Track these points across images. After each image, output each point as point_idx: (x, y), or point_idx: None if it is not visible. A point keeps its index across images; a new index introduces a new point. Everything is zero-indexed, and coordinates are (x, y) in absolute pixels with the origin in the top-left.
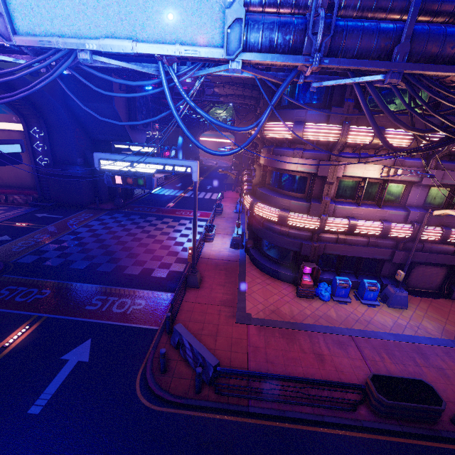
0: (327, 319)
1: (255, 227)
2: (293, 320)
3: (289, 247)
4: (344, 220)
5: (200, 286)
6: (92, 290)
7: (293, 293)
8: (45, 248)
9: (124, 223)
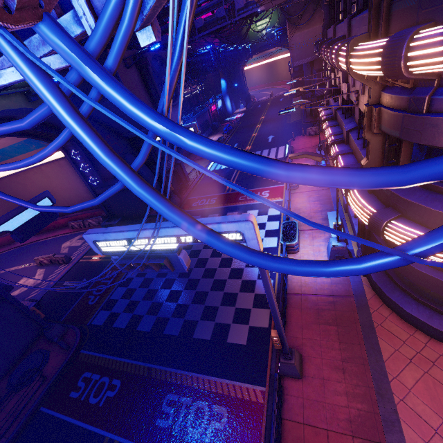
0: None
1: None
2: None
3: None
4: None
5: (301, 372)
6: (161, 380)
7: None
8: (115, 295)
9: None
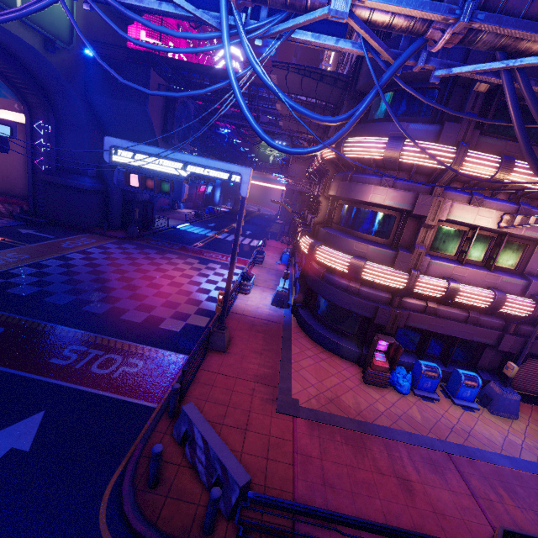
0: (409, 422)
1: (311, 280)
2: (361, 417)
3: (359, 310)
4: (441, 280)
5: (227, 349)
6: (68, 336)
7: (357, 377)
8: (17, 271)
9: (135, 256)
